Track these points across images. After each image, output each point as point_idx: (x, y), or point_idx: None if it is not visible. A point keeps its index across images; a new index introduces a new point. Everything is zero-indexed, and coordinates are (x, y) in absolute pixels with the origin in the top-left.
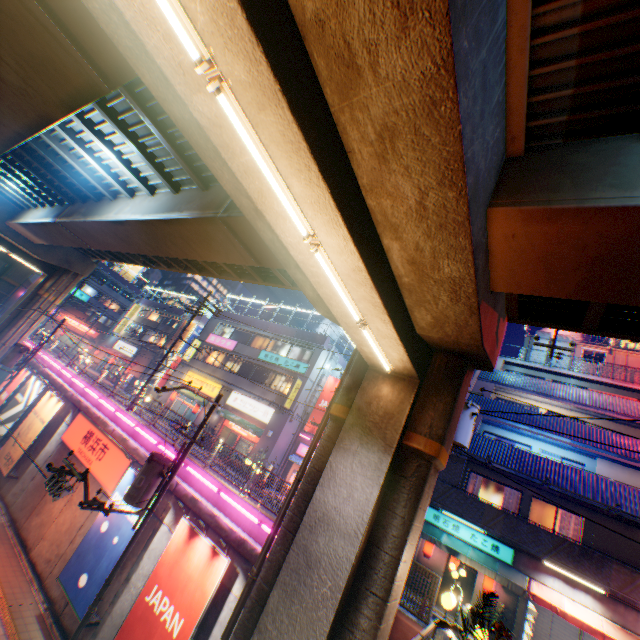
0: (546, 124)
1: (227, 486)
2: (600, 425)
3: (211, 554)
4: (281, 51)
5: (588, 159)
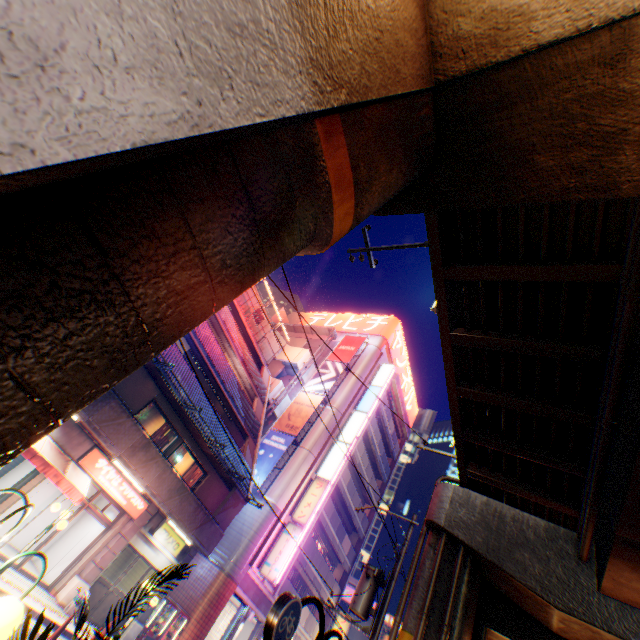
0: None
1: None
2: None
3: None
4: None
5: None
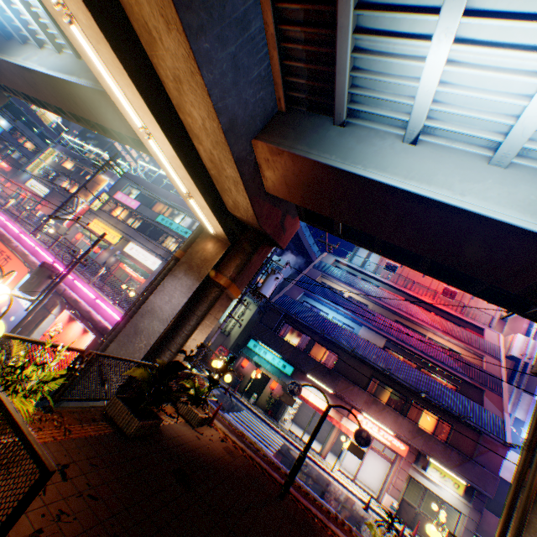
0: (297, 97)
1: (103, 297)
2: (375, 309)
3: (83, 332)
4: (106, 15)
5: (309, 126)
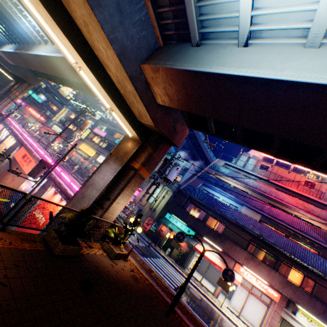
0: (169, 34)
1: (75, 181)
2: (253, 195)
3: (60, 200)
4: None
5: (176, 51)
